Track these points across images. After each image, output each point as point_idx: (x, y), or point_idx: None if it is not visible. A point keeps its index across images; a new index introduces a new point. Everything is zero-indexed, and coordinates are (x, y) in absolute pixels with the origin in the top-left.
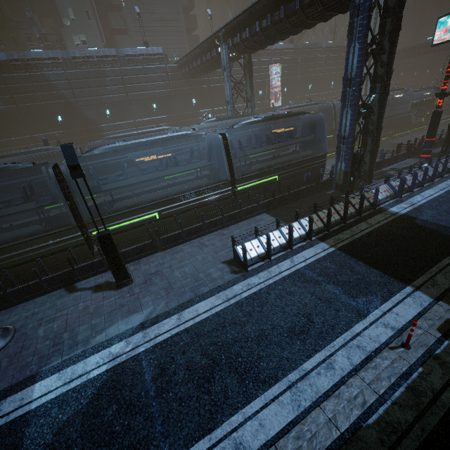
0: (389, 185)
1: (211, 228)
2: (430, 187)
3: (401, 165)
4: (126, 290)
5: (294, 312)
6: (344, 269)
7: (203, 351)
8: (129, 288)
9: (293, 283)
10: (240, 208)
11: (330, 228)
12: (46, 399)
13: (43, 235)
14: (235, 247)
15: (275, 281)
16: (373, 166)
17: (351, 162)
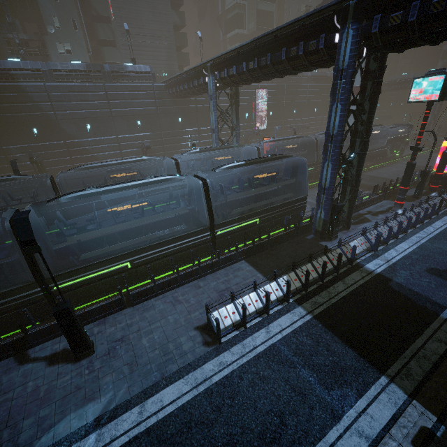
0: (366, 237)
1: (186, 279)
2: (404, 239)
3: (377, 208)
4: (85, 364)
5: (266, 408)
6: (320, 347)
7: None
8: (89, 361)
9: (267, 364)
10: (218, 257)
11: (308, 287)
12: None
13: None
14: (209, 315)
15: (249, 360)
16: (351, 213)
17: (330, 212)
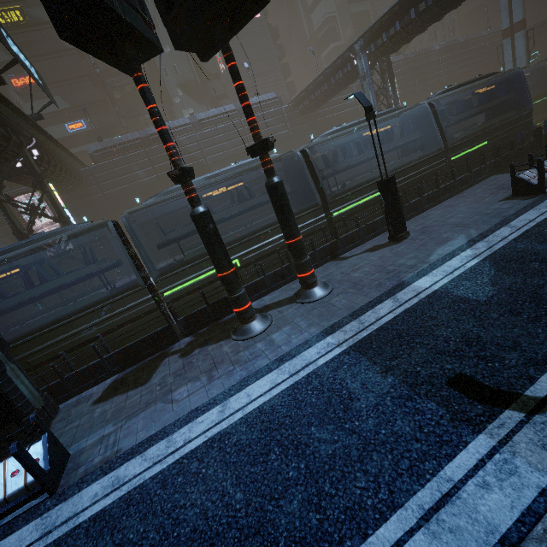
0: None
1: (445, 194)
2: None
3: None
4: (409, 241)
5: None
6: None
7: None
8: (411, 239)
9: None
10: (470, 170)
11: None
12: (442, 283)
13: (297, 217)
14: (517, 176)
15: None
16: None
17: None
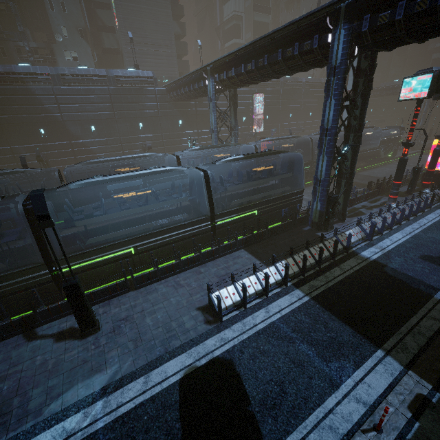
0: (361, 227)
1: (188, 265)
2: (398, 230)
3: (371, 203)
4: (91, 340)
5: (267, 378)
6: (318, 324)
7: (168, 430)
8: (95, 338)
9: (267, 340)
10: (219, 245)
11: (306, 272)
12: None
13: (4, 274)
14: (211, 295)
15: (250, 336)
16: (346, 206)
17: (326, 203)
